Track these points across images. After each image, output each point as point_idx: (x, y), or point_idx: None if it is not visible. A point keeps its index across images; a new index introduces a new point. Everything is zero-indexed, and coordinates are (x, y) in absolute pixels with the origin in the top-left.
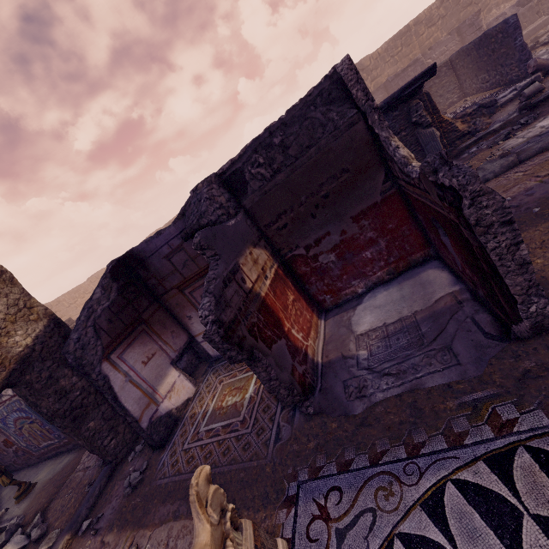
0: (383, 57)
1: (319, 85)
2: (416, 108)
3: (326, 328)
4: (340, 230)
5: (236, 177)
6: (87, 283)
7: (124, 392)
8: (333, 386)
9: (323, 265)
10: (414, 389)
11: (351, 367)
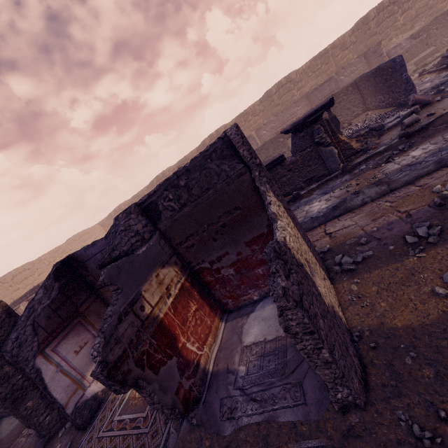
0: (307, 72)
1: (214, 144)
2: (318, 131)
3: (224, 332)
4: (237, 251)
5: (152, 207)
6: (65, 244)
7: (54, 382)
8: (213, 402)
9: (225, 276)
10: (270, 421)
11: (229, 385)
